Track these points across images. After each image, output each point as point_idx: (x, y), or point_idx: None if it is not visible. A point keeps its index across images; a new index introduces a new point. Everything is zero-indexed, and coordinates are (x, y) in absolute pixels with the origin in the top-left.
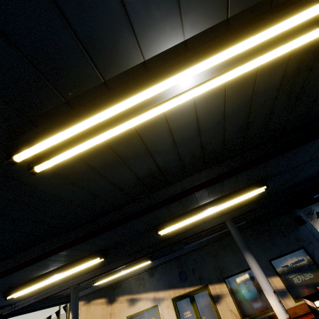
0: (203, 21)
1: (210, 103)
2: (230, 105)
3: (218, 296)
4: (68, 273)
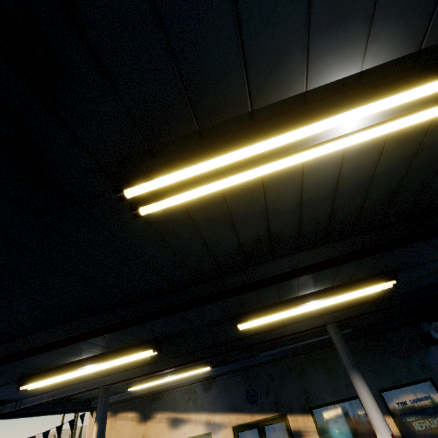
0: (390, 50)
1: (361, 155)
2: (384, 161)
3: (299, 432)
4: (106, 366)
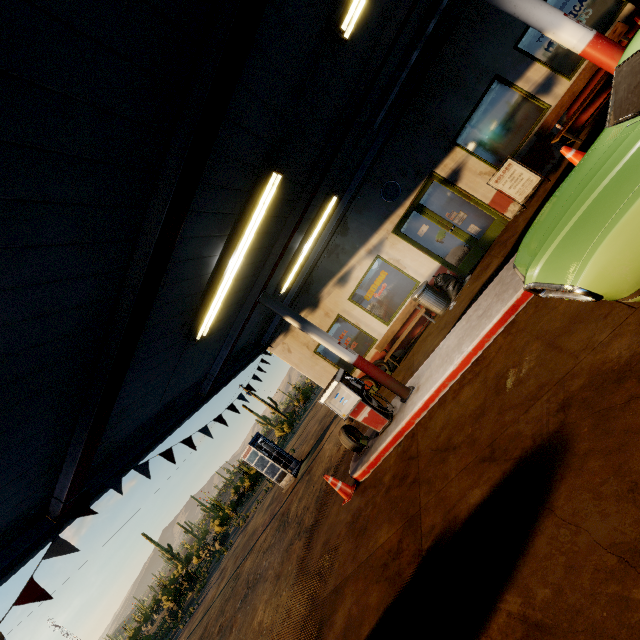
0: None
1: None
2: None
3: (454, 173)
4: (247, 245)
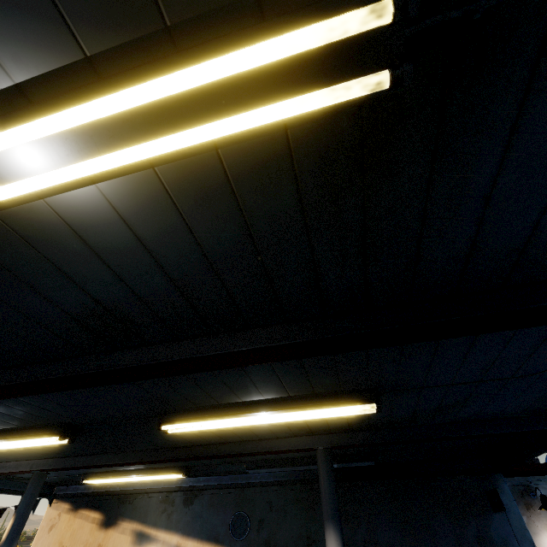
0: (34, 54)
1: (148, 212)
2: (198, 225)
3: None
4: (11, 446)
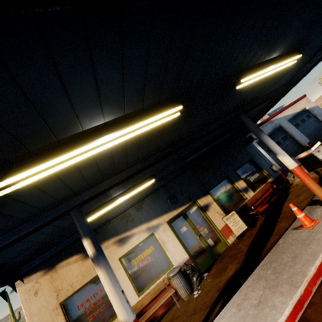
0: None
1: None
2: None
3: (206, 205)
4: (128, 135)
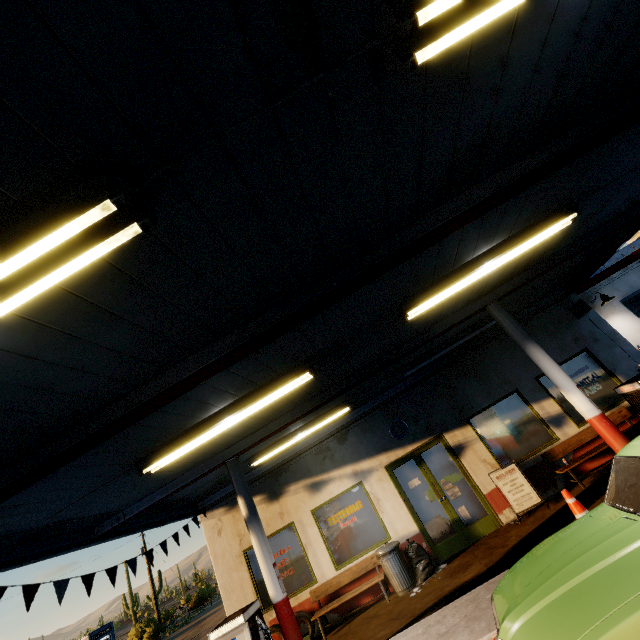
0: None
1: None
2: None
3: (460, 446)
4: (251, 412)
